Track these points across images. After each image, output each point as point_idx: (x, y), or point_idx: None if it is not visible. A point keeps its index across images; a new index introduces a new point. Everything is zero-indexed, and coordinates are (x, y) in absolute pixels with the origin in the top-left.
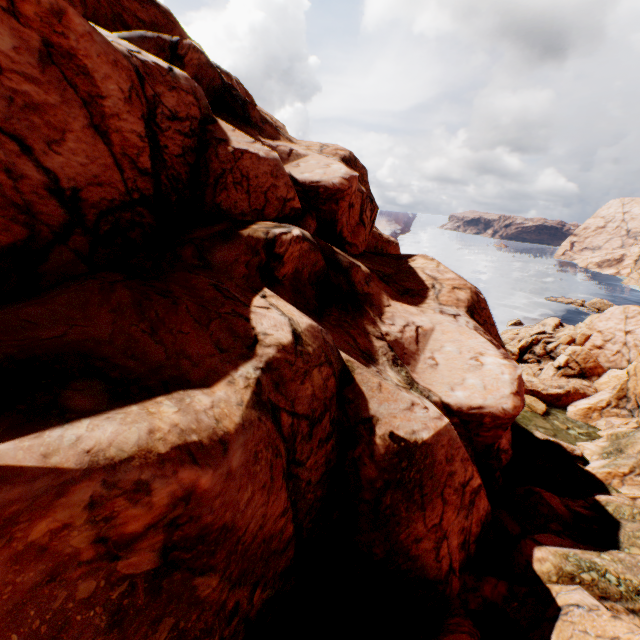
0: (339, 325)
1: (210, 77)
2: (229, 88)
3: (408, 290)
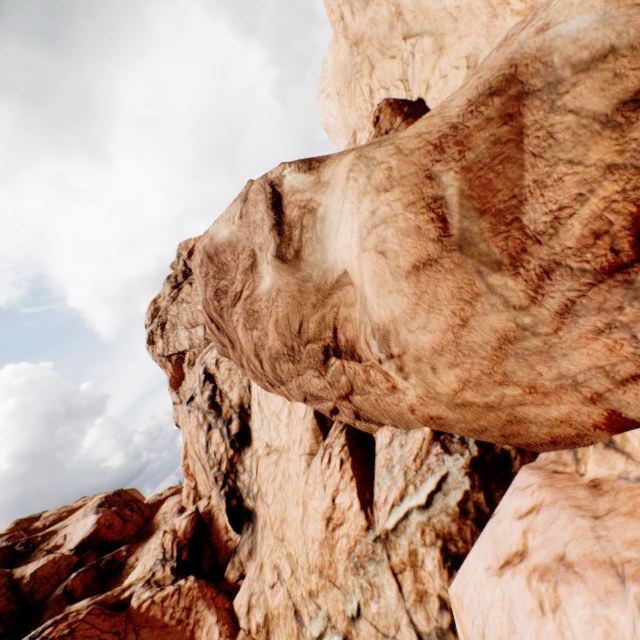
0: (115, 583)
1: (2, 554)
2: (15, 544)
3: (155, 530)
